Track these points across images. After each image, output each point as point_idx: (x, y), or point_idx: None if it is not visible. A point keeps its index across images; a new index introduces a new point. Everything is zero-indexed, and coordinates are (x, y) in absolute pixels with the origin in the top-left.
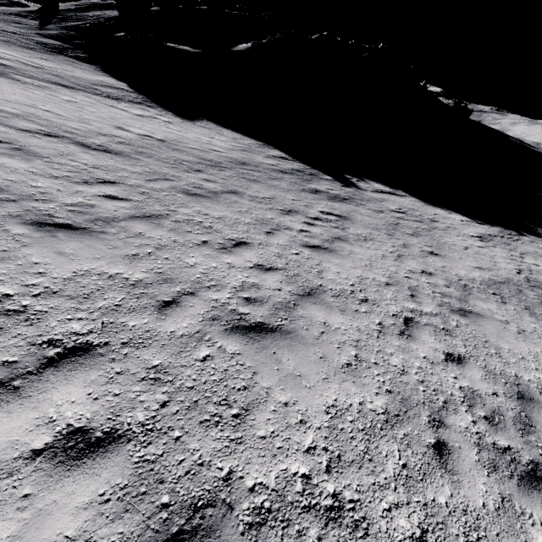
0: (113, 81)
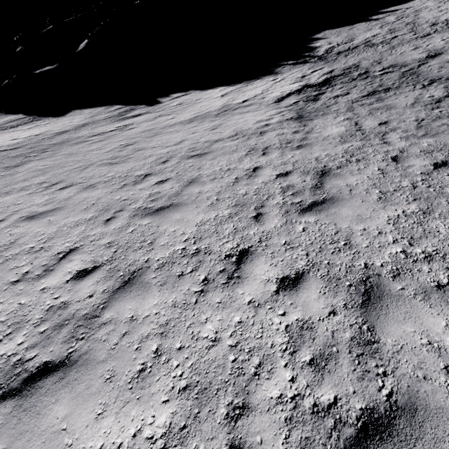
0: (13, 117)
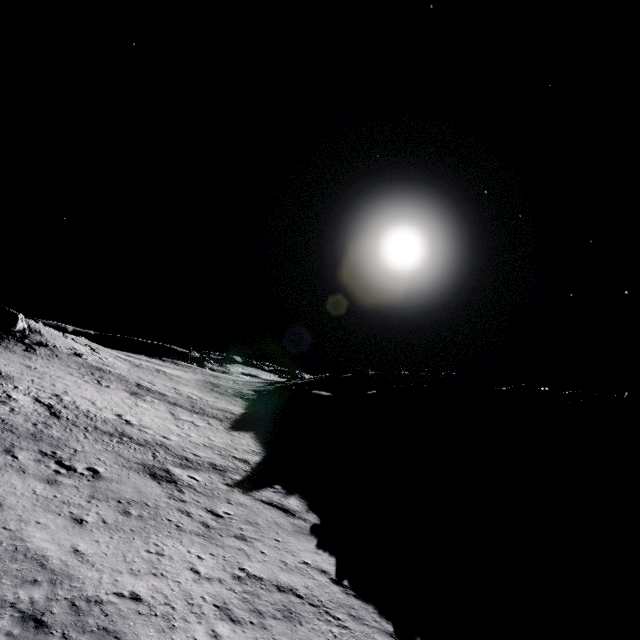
0: (236, 409)
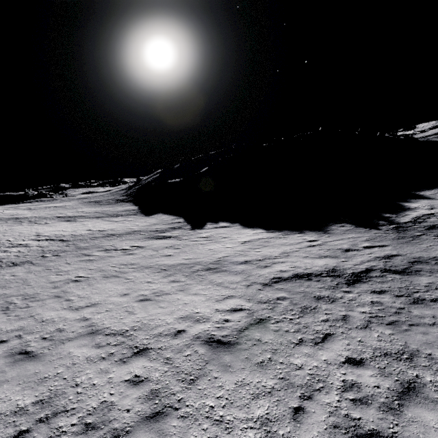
0: (132, 207)
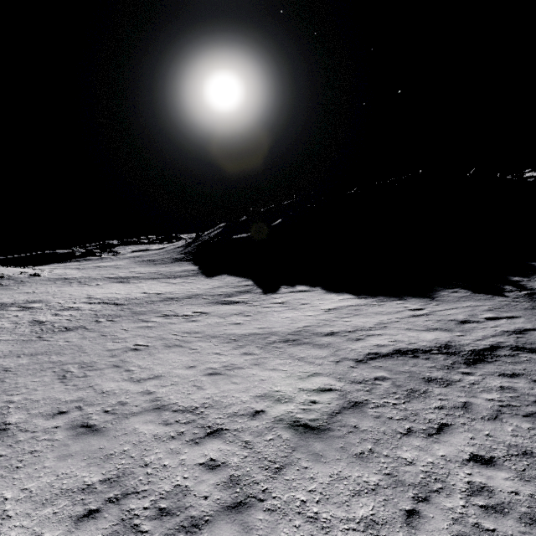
0: (191, 267)
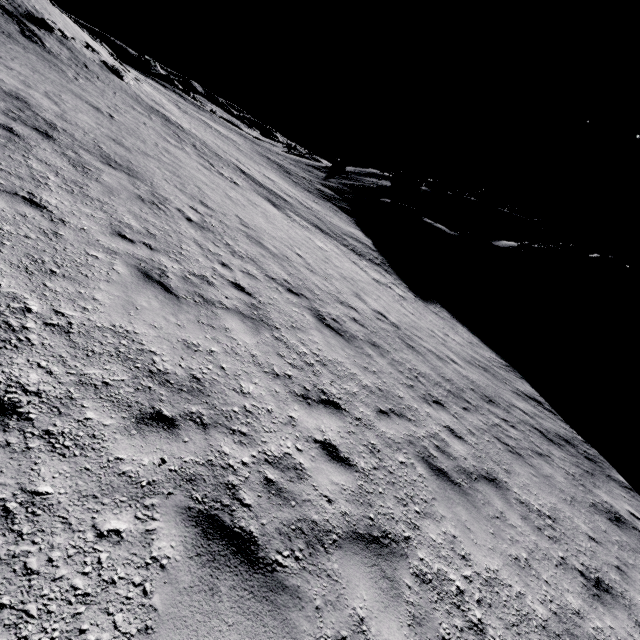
0: (361, 235)
